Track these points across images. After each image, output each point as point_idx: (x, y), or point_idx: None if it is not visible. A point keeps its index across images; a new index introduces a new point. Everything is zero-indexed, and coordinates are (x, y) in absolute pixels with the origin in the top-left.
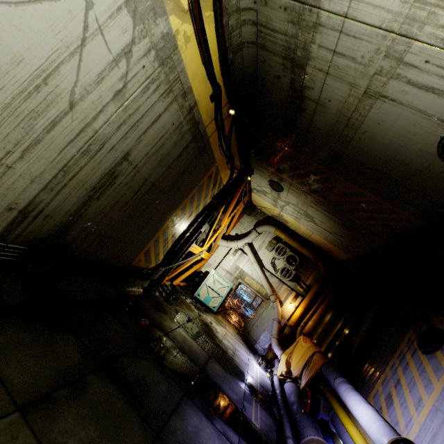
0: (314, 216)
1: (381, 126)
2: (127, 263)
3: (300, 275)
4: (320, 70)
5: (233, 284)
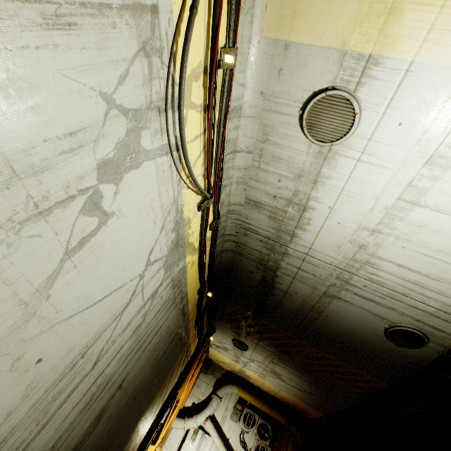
0: (282, 373)
1: (339, 314)
2: None
3: None
4: (288, 275)
5: None
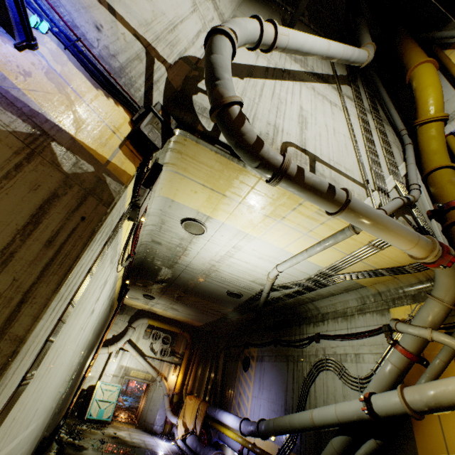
0: (178, 308)
1: (206, 286)
2: (56, 425)
3: (174, 349)
4: (179, 270)
5: (120, 384)
